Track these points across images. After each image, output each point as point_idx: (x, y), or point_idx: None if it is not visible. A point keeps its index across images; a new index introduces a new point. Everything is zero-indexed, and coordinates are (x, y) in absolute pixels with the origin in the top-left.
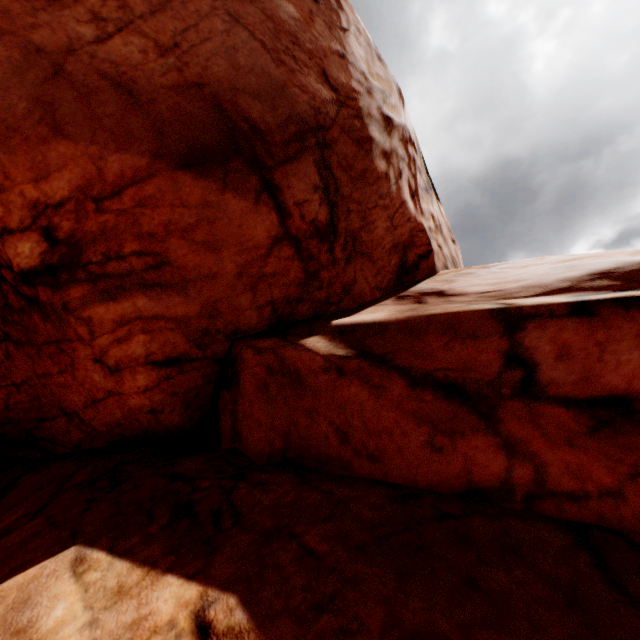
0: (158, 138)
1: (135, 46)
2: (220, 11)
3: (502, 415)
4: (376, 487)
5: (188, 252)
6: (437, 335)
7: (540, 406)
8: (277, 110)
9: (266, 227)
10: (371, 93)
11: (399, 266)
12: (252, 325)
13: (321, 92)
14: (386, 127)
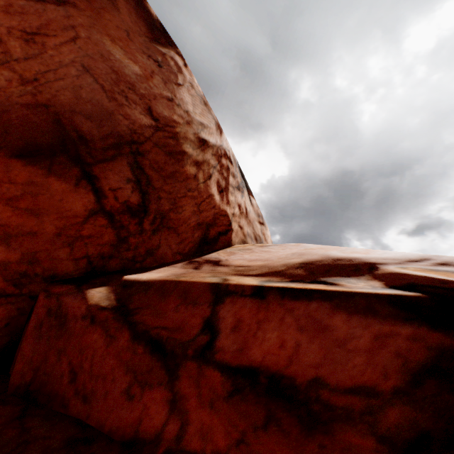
0: (4, 135)
1: (4, 76)
2: (77, 64)
3: (182, 372)
4: (70, 428)
5: (12, 215)
6: (175, 298)
7: (207, 368)
8: (103, 127)
9: (84, 203)
10: (191, 124)
11: (201, 238)
12: (69, 272)
13: (142, 120)
14: (201, 146)
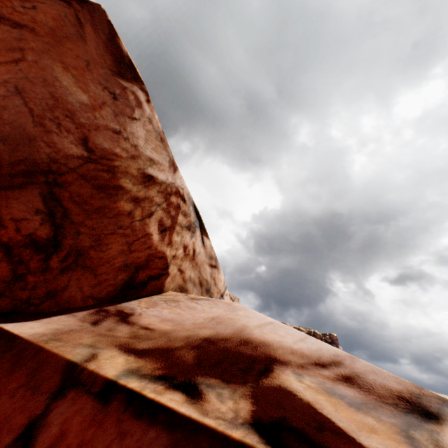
0: None
1: None
2: (11, 84)
3: None
4: None
5: None
6: (24, 374)
7: None
8: (17, 152)
9: None
10: (136, 159)
11: (127, 281)
12: None
13: (71, 149)
14: (145, 182)
